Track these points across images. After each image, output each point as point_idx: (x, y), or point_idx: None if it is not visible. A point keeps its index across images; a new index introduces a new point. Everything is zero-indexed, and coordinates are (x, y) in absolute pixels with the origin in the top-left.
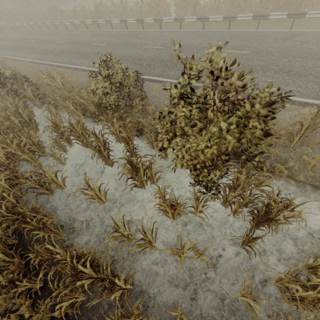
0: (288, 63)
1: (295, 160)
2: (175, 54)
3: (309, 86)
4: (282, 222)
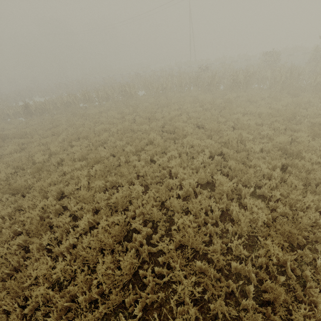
0: None
1: None
2: None
3: None
4: None
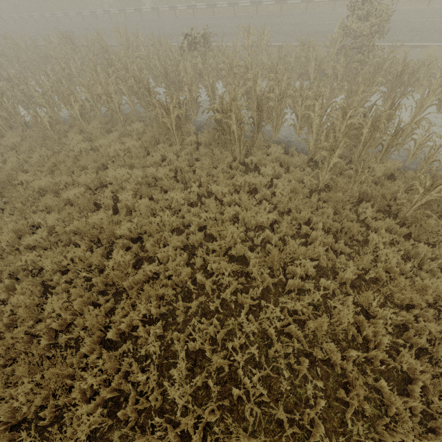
0: None
1: None
2: None
3: None
4: None
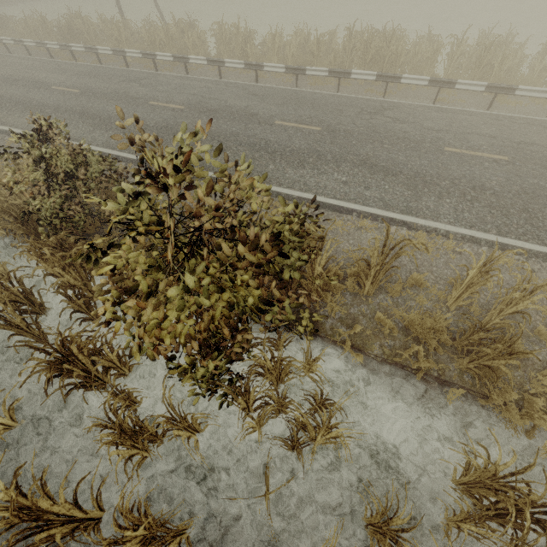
0: (372, 152)
1: (368, 319)
2: (202, 121)
3: (398, 191)
4: (332, 441)
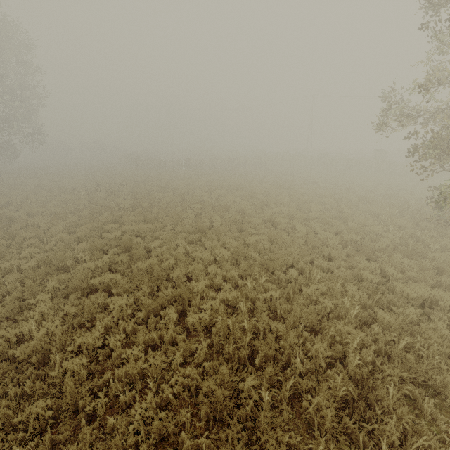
0: None
1: None
2: None
3: None
4: None
